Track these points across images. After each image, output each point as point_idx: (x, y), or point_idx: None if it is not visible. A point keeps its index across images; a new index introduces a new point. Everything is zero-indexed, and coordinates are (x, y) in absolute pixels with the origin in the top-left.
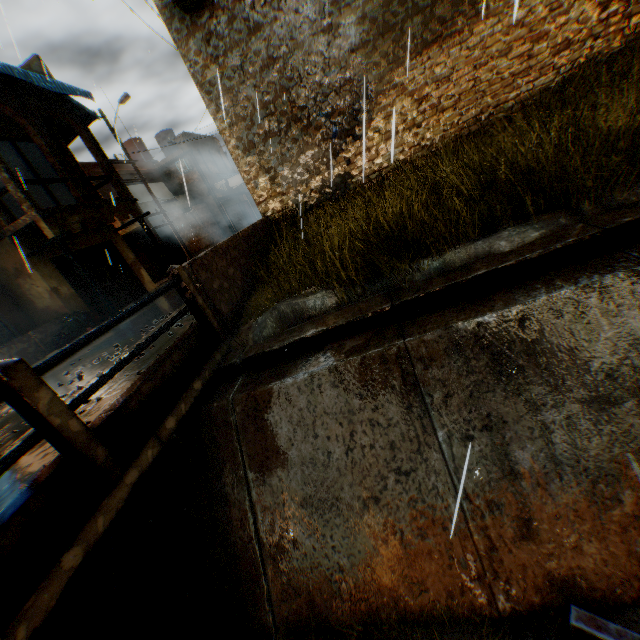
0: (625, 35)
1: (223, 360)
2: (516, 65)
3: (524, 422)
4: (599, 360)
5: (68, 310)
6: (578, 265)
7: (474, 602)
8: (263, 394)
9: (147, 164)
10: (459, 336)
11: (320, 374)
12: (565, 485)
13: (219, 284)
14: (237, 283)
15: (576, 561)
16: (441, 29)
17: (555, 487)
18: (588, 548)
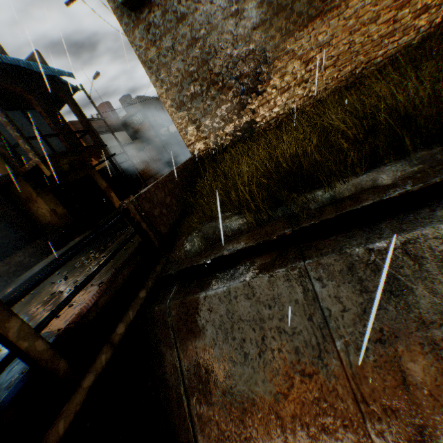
0: None
1: (162, 270)
2: (383, 29)
3: (414, 338)
4: None
5: (62, 224)
6: None
7: None
8: (192, 302)
9: (114, 119)
10: (352, 260)
11: (236, 288)
12: None
13: (159, 211)
14: (173, 208)
15: None
16: (322, 6)
17: None
18: None
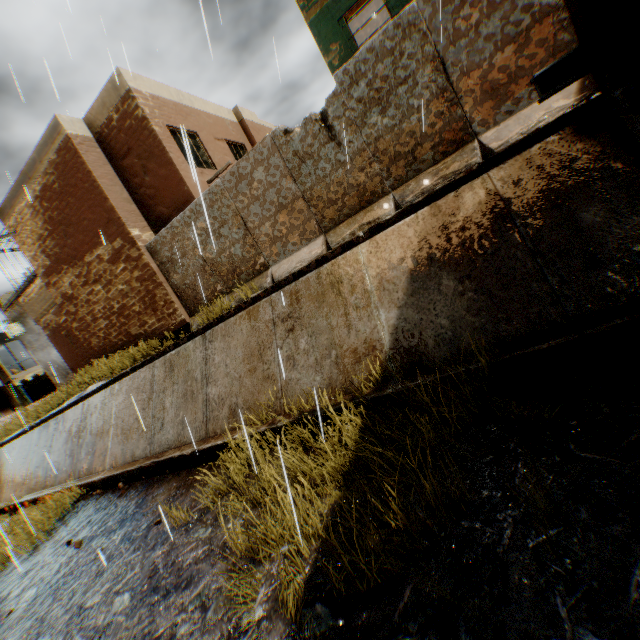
0: None
1: None
2: None
3: None
4: None
5: None
6: None
7: None
8: None
9: None
10: None
11: None
12: None
13: None
14: None
15: None
16: None
17: None
18: None
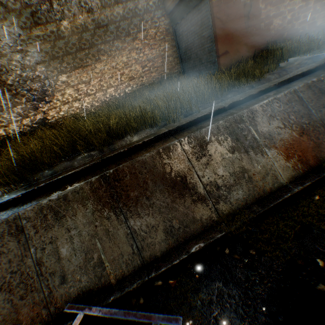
0: (152, 78)
1: None
2: (117, 81)
3: (65, 237)
4: (90, 208)
5: None
6: (93, 173)
7: (43, 318)
8: None
9: None
10: (42, 206)
11: None
12: (77, 257)
13: None
14: None
15: (80, 285)
16: (82, 62)
17: (74, 259)
18: (84, 278)
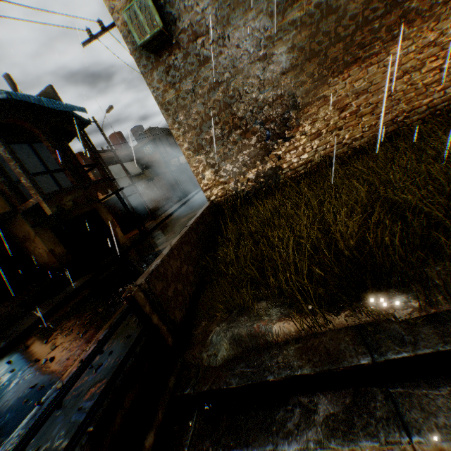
0: None
1: (177, 383)
2: (428, 76)
3: None
4: None
5: (60, 265)
6: None
7: None
8: None
9: (124, 149)
10: None
11: None
12: None
13: (173, 289)
14: (189, 279)
15: None
16: (360, 52)
17: None
18: None
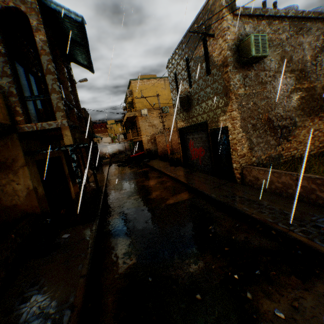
0: None
1: None
2: None
3: None
4: None
5: (38, 210)
6: None
7: None
8: None
9: None
10: None
11: None
12: None
13: None
14: None
15: None
16: (317, 112)
17: None
18: None
